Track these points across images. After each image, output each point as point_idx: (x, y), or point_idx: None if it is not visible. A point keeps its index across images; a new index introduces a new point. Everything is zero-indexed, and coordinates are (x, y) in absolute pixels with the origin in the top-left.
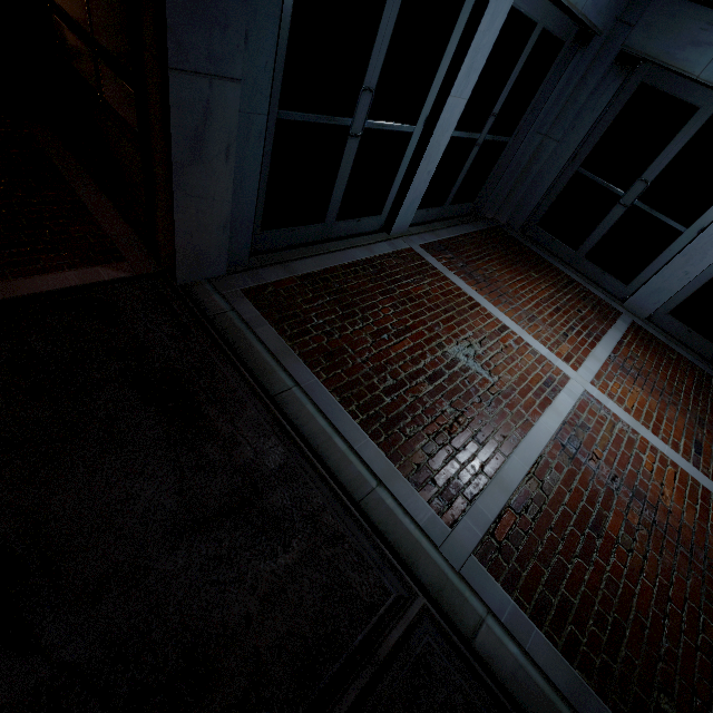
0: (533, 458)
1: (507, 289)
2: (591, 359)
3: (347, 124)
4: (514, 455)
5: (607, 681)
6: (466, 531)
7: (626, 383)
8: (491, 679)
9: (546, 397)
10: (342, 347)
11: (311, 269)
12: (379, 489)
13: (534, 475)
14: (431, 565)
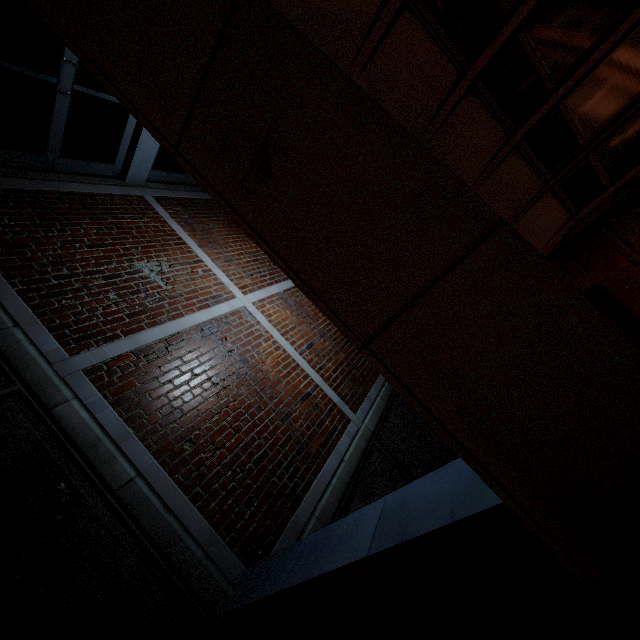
0: (171, 332)
1: (219, 240)
2: (262, 291)
3: (52, 81)
4: (155, 328)
5: (151, 434)
6: (83, 359)
7: (281, 308)
8: (57, 426)
9: (208, 304)
10: (27, 243)
11: (22, 187)
12: (14, 328)
13: (165, 340)
14: (39, 371)
